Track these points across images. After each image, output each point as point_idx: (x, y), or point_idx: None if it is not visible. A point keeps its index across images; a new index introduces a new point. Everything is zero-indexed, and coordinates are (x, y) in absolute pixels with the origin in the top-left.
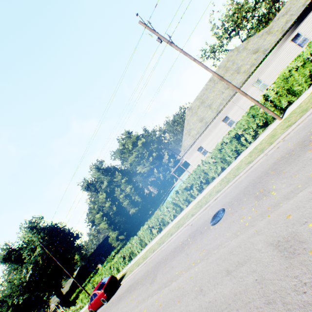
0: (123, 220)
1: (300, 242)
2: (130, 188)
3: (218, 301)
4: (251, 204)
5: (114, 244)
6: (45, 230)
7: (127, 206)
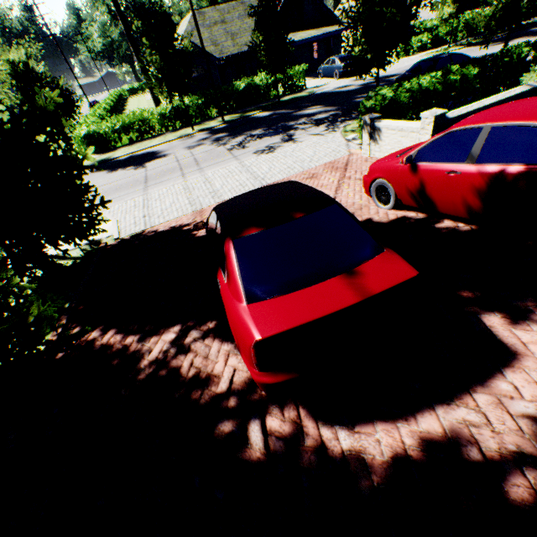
0: None
1: None
2: None
3: None
4: None
5: None
6: None
7: None
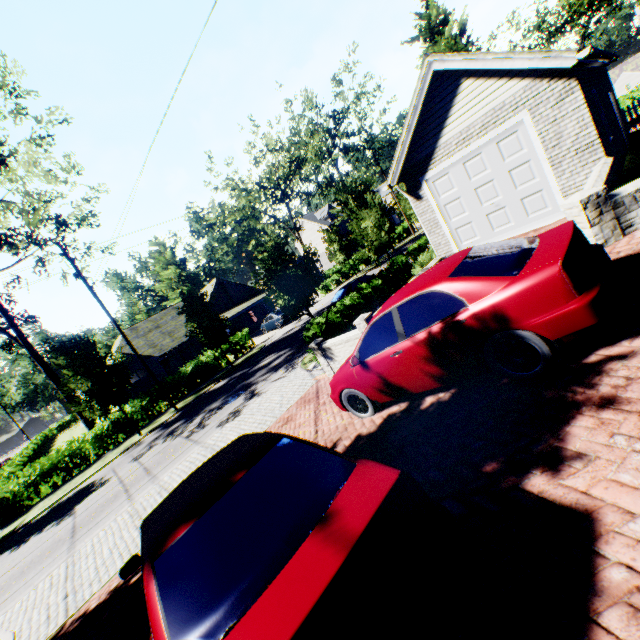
0: None
1: None
2: None
3: None
4: None
5: None
6: None
7: None
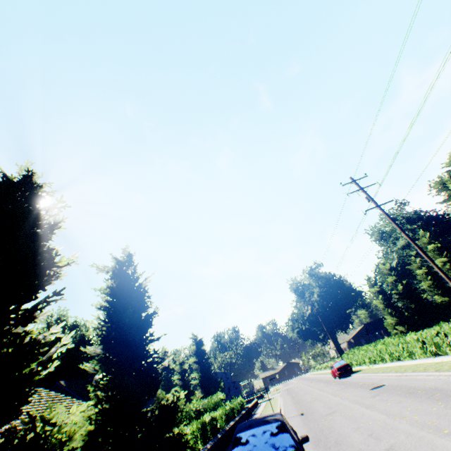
0: (411, 307)
1: (330, 414)
2: (442, 262)
3: (317, 410)
4: (370, 395)
5: (391, 330)
6: (321, 280)
7: (428, 289)
